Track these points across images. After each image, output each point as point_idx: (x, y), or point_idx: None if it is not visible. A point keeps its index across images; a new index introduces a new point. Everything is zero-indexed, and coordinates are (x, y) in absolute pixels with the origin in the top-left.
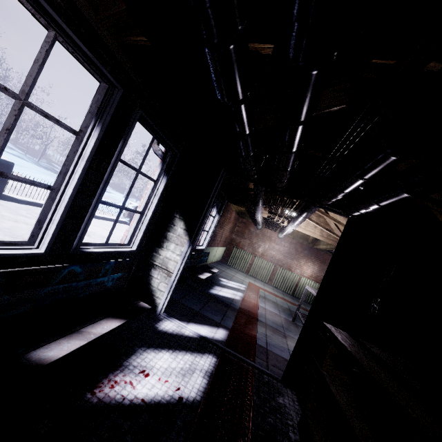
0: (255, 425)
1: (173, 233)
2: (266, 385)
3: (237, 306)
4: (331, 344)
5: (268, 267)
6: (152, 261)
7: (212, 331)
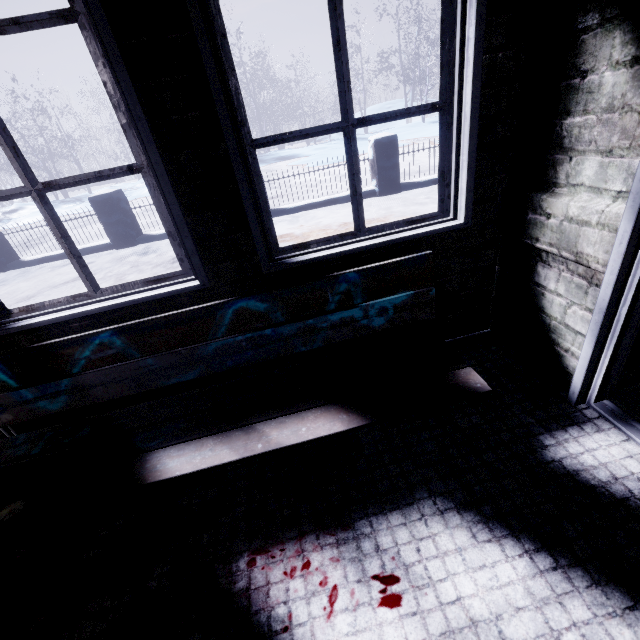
0: None
1: (581, 111)
2: None
3: None
4: None
5: None
6: (530, 241)
7: None
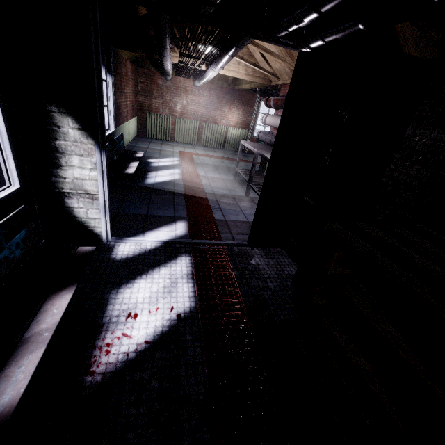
0: (245, 295)
1: (63, 140)
2: (239, 256)
3: (181, 188)
4: (337, 251)
5: (193, 127)
6: (59, 189)
7: (172, 230)
